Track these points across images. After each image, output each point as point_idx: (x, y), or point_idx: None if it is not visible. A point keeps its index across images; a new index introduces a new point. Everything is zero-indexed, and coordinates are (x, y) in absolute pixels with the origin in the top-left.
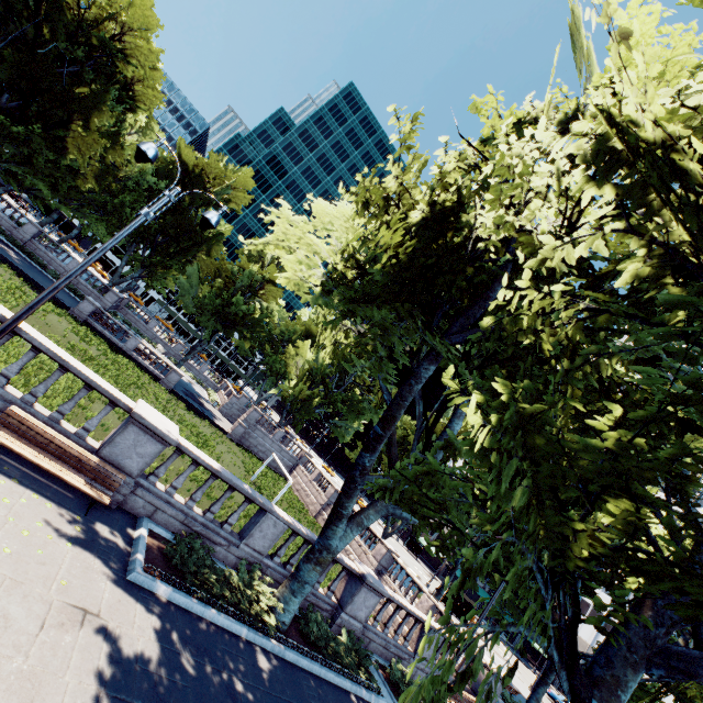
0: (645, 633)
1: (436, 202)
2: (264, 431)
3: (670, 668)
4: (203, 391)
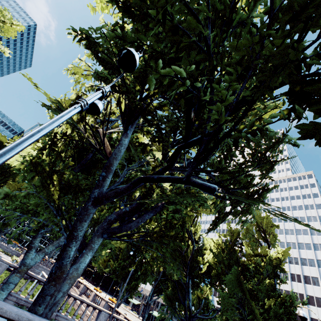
0: (102, 226)
1: (63, 131)
2: (44, 267)
3: (107, 233)
4: (8, 257)
